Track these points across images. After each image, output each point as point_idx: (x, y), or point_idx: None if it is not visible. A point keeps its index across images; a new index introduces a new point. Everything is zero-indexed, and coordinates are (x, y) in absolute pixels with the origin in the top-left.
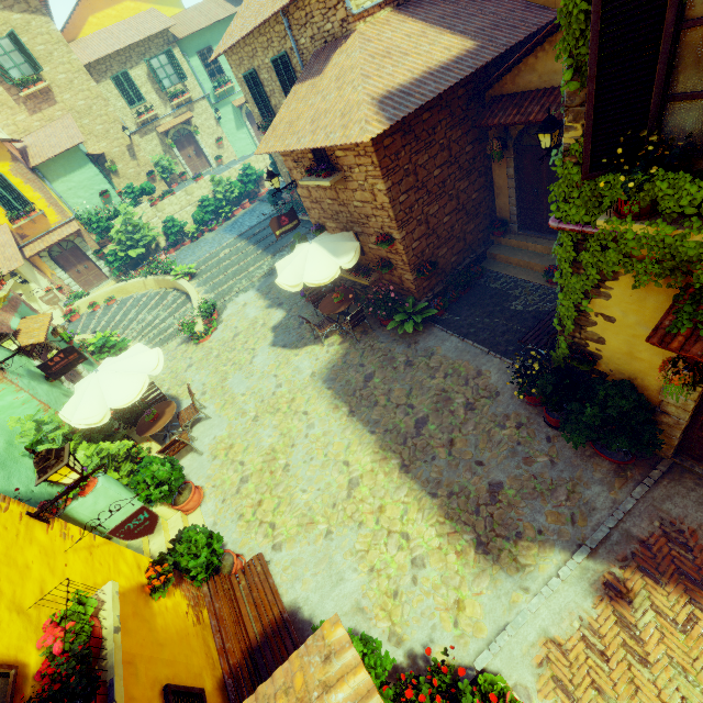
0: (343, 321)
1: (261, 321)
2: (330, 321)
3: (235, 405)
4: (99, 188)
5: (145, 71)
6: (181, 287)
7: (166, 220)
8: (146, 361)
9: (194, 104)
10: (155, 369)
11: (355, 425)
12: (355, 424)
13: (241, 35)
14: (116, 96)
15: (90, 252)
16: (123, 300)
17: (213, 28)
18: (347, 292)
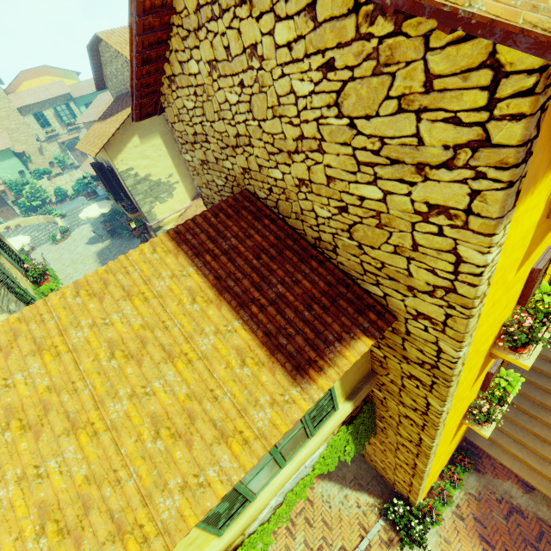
0: (114, 235)
1: (87, 236)
2: (107, 234)
3: (62, 263)
4: (19, 169)
5: (53, 112)
6: (56, 221)
7: (56, 188)
8: (23, 240)
9: (81, 129)
10: (26, 242)
11: (99, 265)
12: (99, 265)
13: (83, 122)
14: (35, 123)
15: (10, 201)
16: (25, 226)
17: (94, 94)
18: (115, 223)
